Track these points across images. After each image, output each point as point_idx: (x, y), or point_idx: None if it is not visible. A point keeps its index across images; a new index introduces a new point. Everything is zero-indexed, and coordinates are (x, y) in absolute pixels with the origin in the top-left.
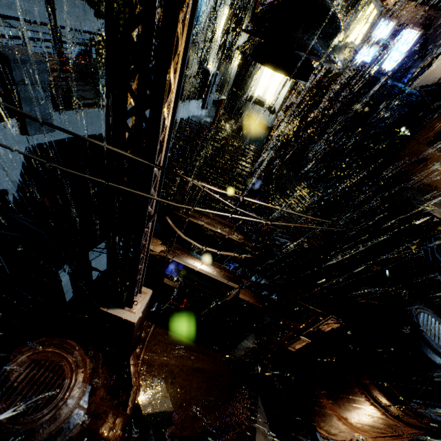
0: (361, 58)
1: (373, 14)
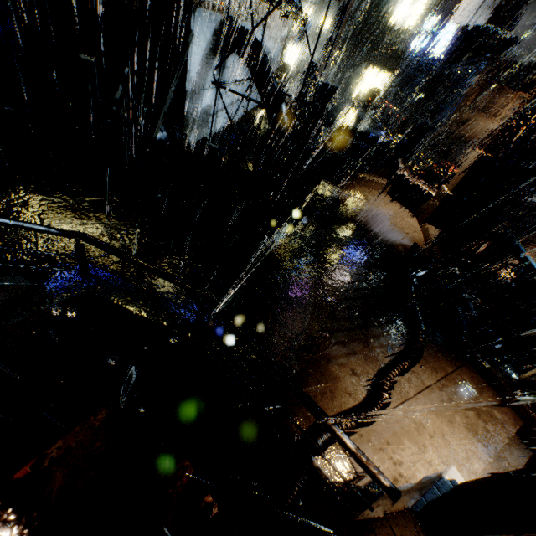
0: (417, 45)
1: None
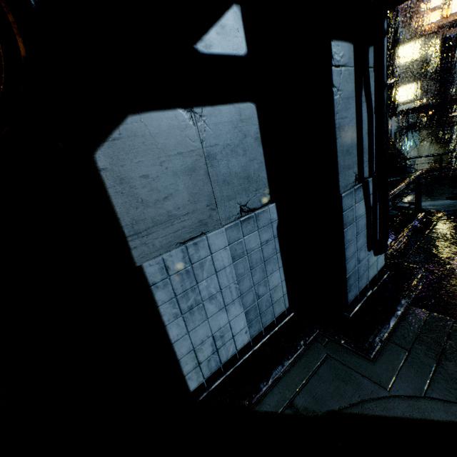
0: None
1: (437, 42)
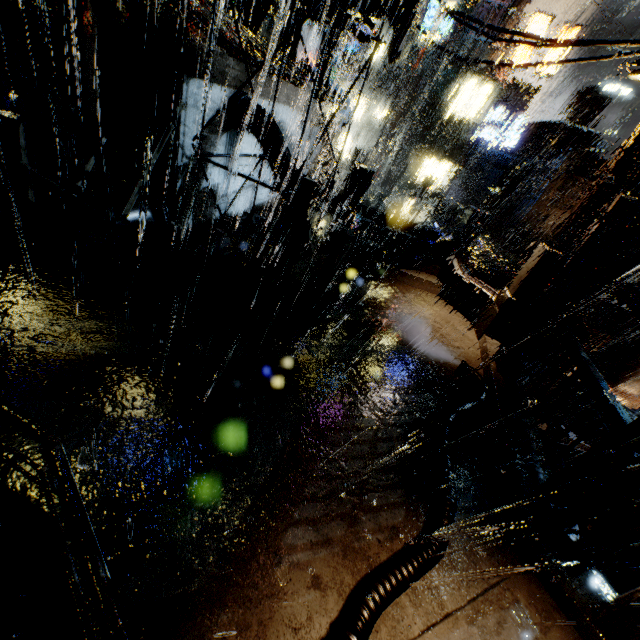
0: (485, 138)
1: None
